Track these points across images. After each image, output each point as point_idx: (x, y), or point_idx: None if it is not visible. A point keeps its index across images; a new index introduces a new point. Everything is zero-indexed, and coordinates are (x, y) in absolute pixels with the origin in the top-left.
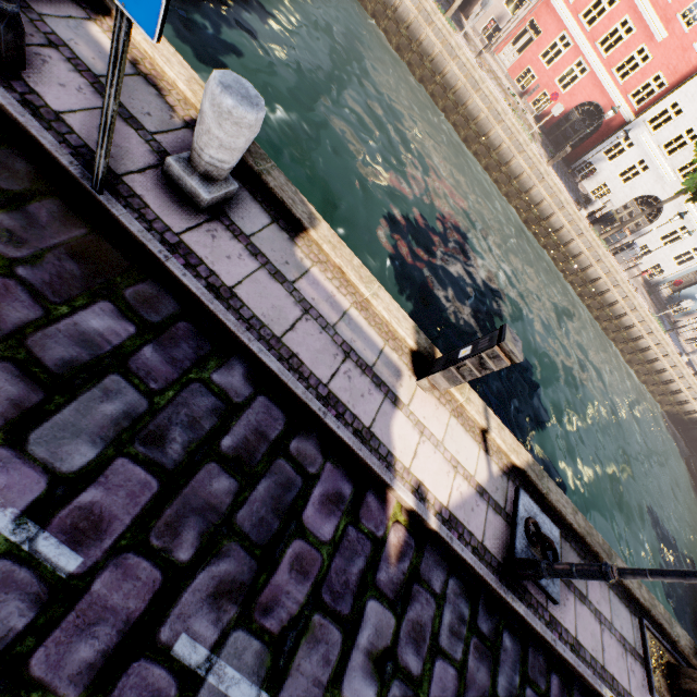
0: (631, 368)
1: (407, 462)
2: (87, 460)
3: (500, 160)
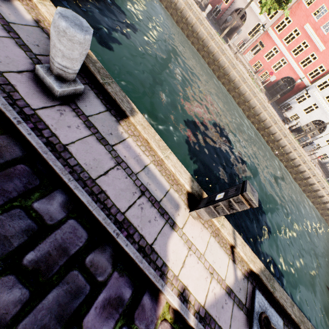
0: (313, 206)
1: (177, 271)
2: None
3: (245, 100)
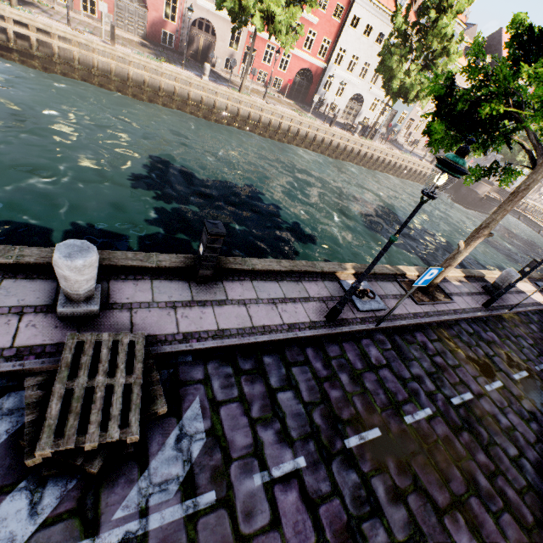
0: (409, 181)
1: (539, 301)
2: None
3: (309, 140)
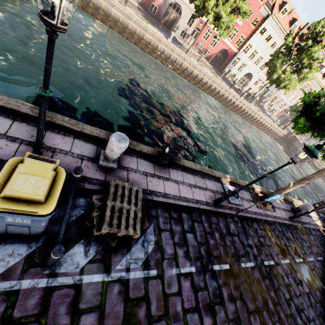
0: (263, 132)
1: (317, 224)
2: (323, 250)
3: (215, 92)
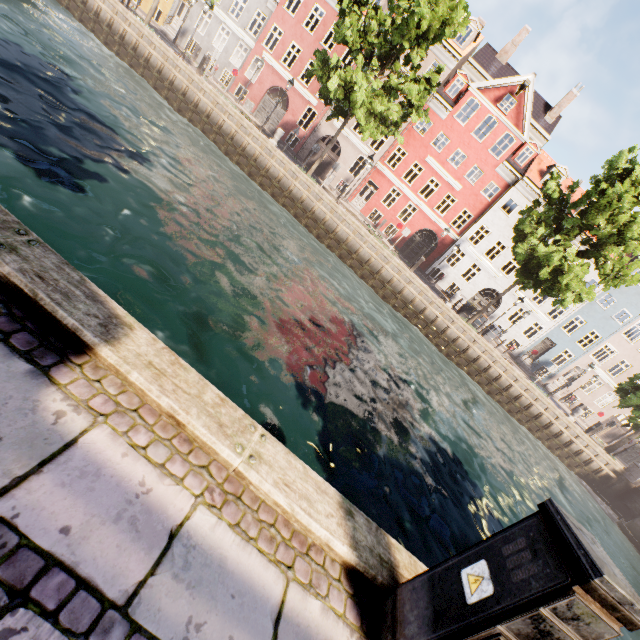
0: (533, 436)
1: None
2: None
3: (372, 270)
